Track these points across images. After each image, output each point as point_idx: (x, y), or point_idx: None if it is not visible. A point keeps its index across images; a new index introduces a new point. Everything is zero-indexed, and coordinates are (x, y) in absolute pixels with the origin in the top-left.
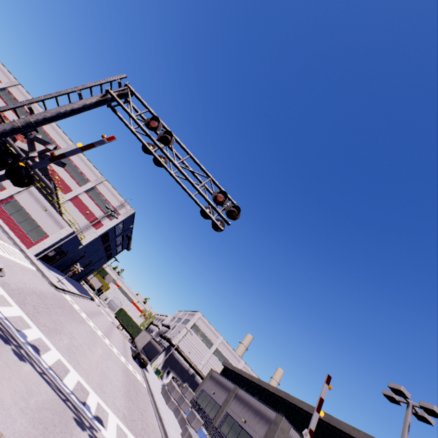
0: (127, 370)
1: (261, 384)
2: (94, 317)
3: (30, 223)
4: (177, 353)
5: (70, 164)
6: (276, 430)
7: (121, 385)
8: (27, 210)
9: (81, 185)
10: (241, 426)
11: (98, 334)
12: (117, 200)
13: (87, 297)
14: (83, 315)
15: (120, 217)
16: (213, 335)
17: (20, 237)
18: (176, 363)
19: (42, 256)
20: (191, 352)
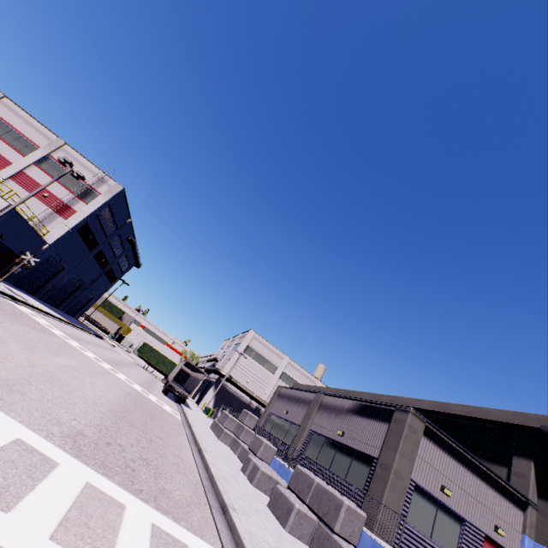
0: (141, 397)
1: (351, 395)
2: (91, 345)
3: None
4: (231, 385)
5: None
6: (403, 431)
7: (107, 402)
8: None
9: (25, 154)
10: (338, 442)
11: (84, 353)
12: (91, 173)
13: (87, 330)
14: (55, 331)
15: (102, 198)
16: (276, 356)
17: None
18: (231, 397)
19: None
20: (249, 381)
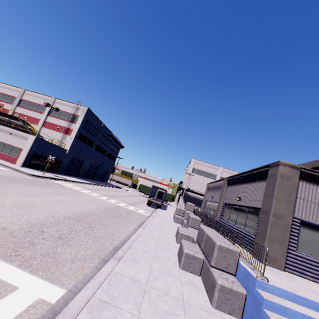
0: (118, 208)
1: None
2: (104, 191)
3: (7, 148)
4: (191, 193)
5: (28, 104)
6: (275, 181)
7: (70, 212)
8: (0, 140)
9: (43, 113)
10: (238, 205)
11: (88, 194)
12: (71, 107)
13: (108, 186)
14: (75, 188)
15: (80, 118)
16: (213, 169)
17: (6, 159)
18: (193, 199)
19: (34, 167)
20: (201, 188)
